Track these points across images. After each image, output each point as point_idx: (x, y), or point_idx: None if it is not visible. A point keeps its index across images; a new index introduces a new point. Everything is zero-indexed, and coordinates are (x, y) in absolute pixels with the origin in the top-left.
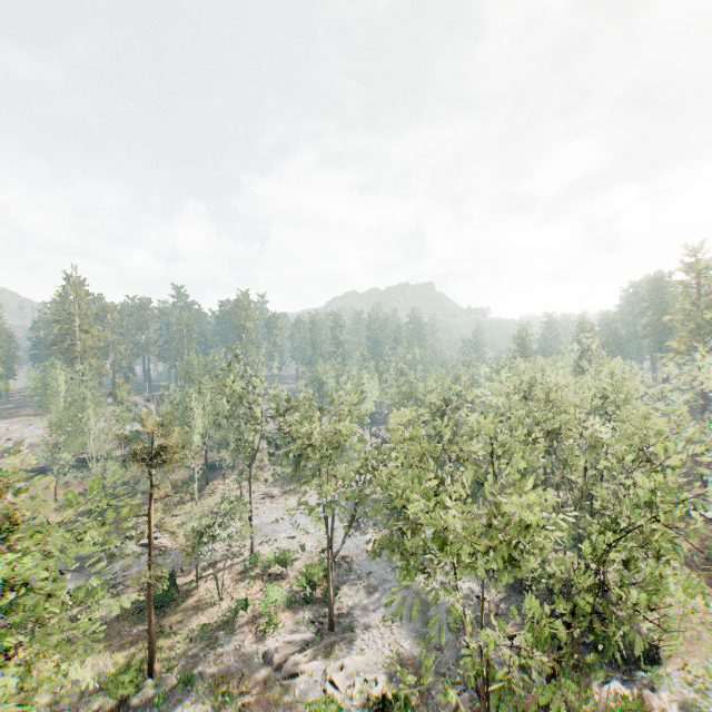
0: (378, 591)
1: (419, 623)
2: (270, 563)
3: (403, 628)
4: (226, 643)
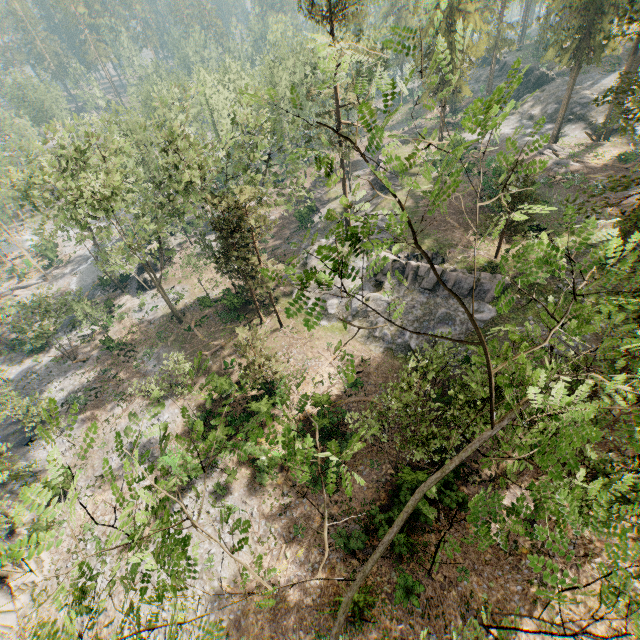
0: (88, 261)
1: (88, 275)
2: (46, 249)
3: (79, 277)
4: (6, 285)
